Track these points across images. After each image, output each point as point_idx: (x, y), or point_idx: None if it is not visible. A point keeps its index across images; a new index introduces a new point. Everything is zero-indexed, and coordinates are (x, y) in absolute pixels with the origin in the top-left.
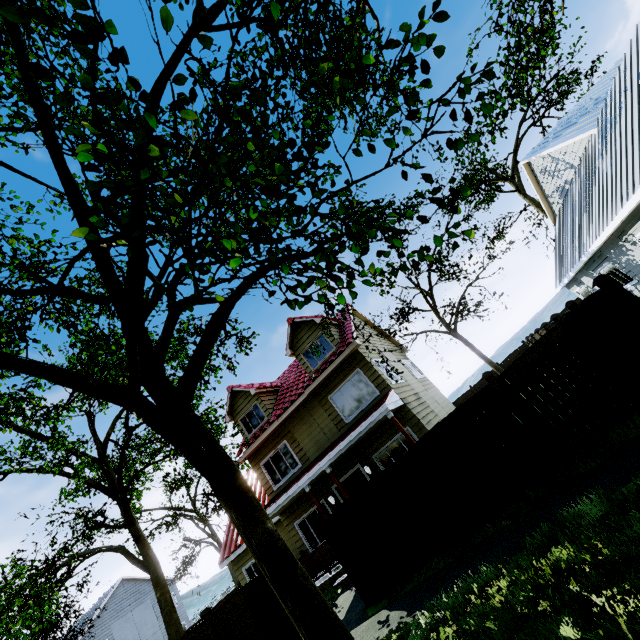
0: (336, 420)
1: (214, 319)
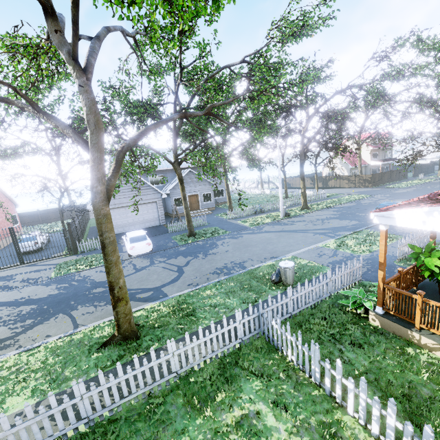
0: (385, 156)
1: None
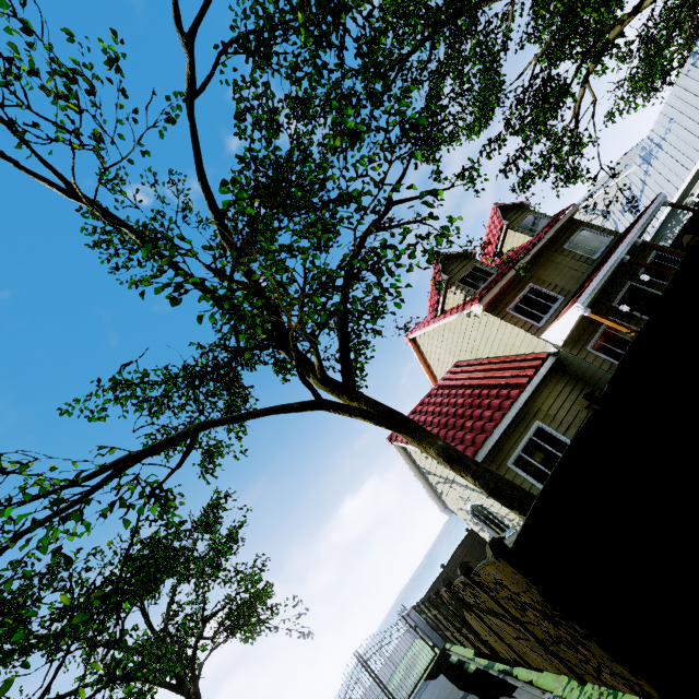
0: (582, 259)
1: None
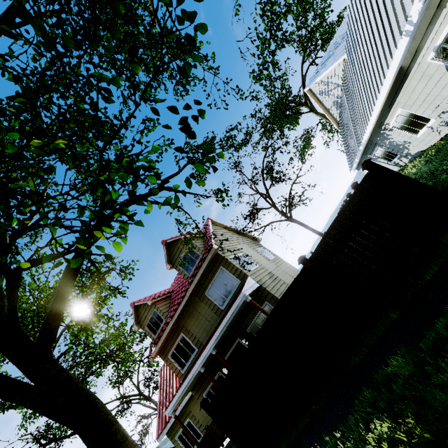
0: (214, 309)
1: (67, 270)
